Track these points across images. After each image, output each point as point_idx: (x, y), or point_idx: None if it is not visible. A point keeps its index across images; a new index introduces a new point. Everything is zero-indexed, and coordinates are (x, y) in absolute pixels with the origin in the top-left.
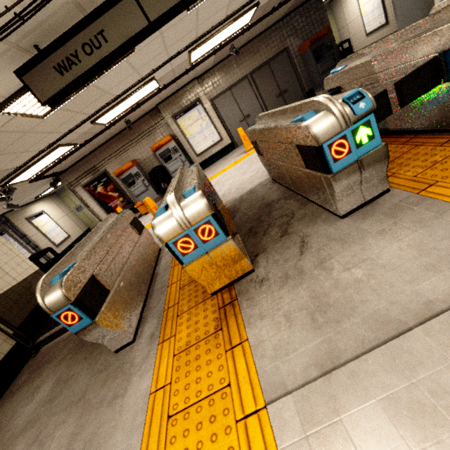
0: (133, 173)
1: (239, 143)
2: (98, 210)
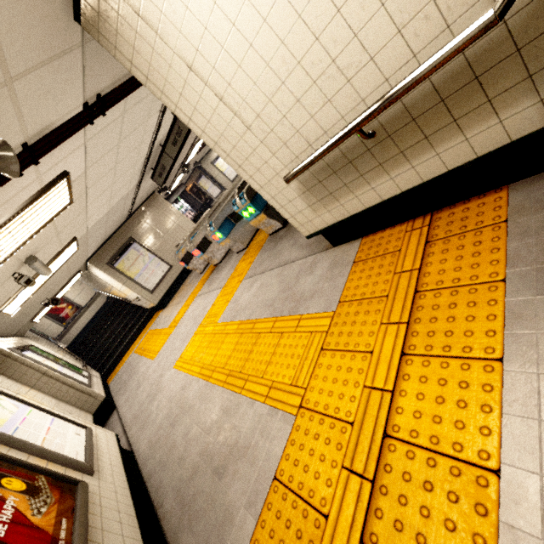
0: None
1: None
2: None
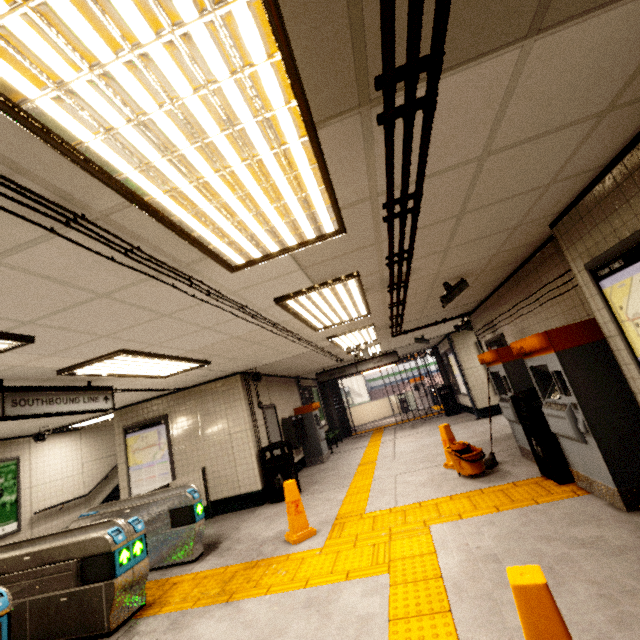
0: (500, 373)
1: None
2: None
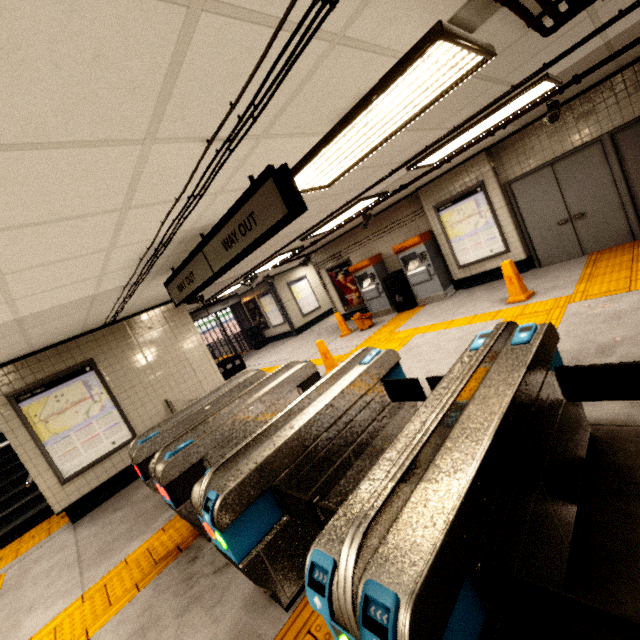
0: (368, 273)
1: (545, 261)
2: (336, 298)
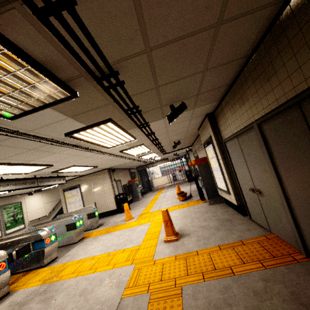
0: (193, 169)
1: (252, 216)
2: None
